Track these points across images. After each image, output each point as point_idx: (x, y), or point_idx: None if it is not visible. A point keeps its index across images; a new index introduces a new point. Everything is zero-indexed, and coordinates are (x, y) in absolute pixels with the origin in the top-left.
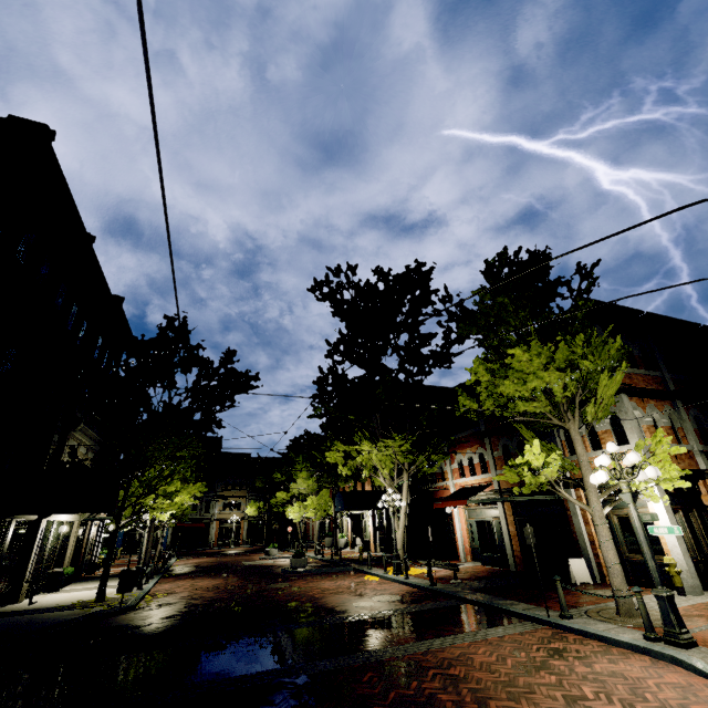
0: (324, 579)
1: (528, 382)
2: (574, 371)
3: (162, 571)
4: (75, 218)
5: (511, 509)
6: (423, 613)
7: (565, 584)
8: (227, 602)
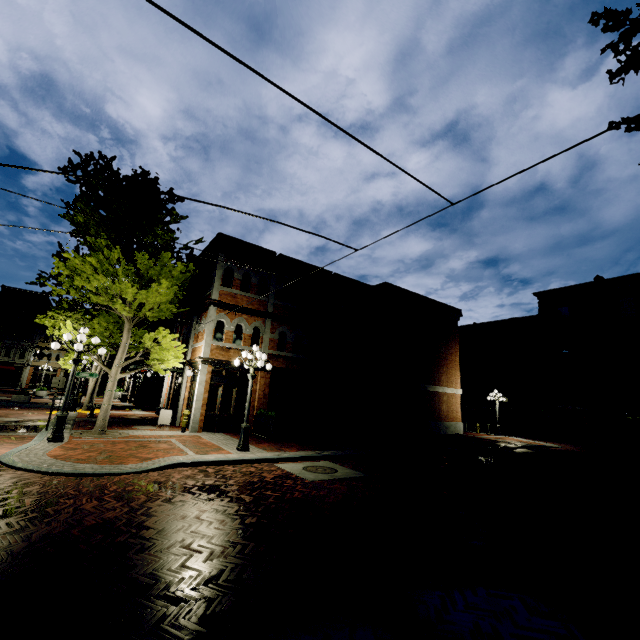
0: (17, 409)
1: (92, 281)
2: (115, 279)
3: None
4: None
5: (175, 378)
6: None
7: (154, 424)
8: None
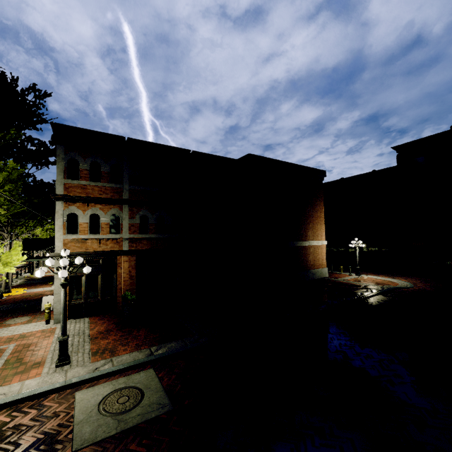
0: None
1: None
2: None
3: None
4: None
5: None
6: None
7: (39, 309)
8: None
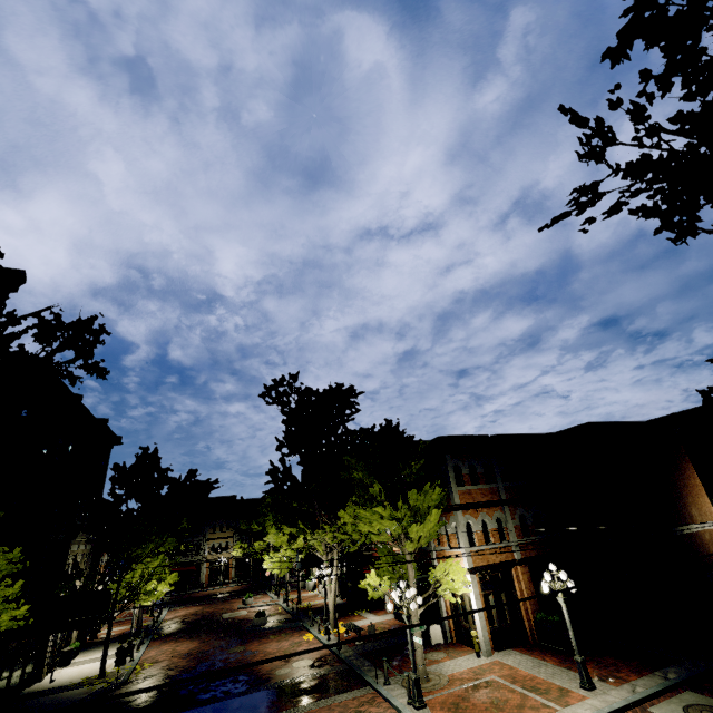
0: (274, 639)
1: (374, 525)
2: (398, 521)
3: (152, 633)
4: (68, 394)
5: None
6: (314, 680)
7: (427, 644)
8: (193, 672)
